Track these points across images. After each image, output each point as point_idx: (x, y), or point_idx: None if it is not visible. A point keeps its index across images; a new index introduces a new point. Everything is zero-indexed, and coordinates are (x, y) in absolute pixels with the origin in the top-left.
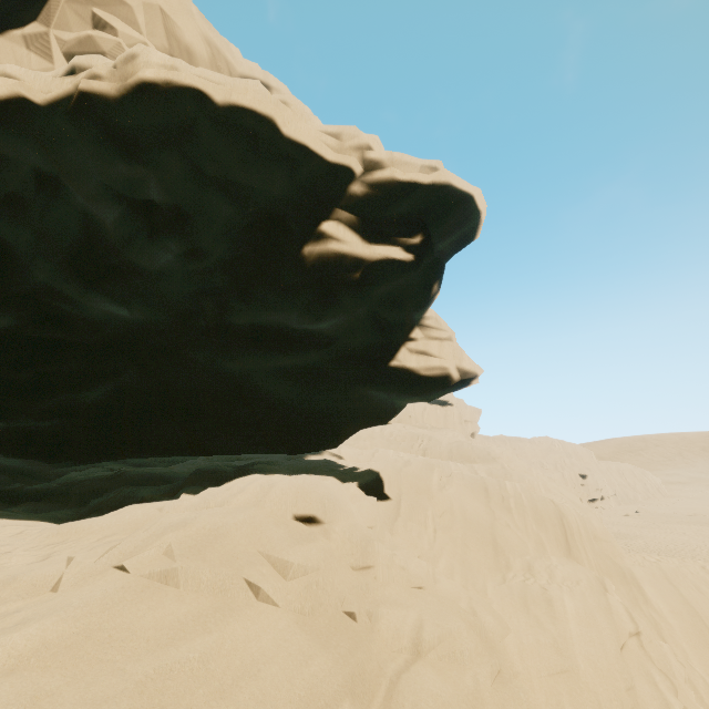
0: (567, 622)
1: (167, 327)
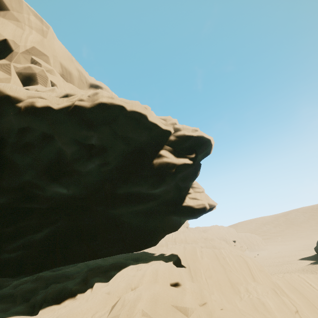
0: (274, 312)
1: (85, 196)
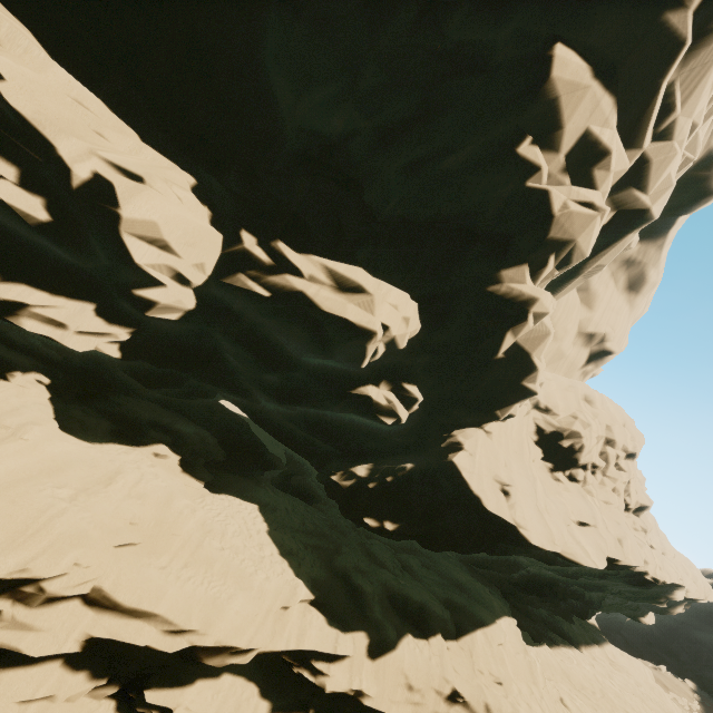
0: None
1: None
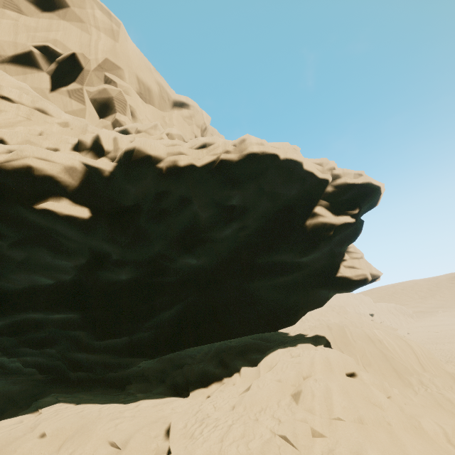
0: None
1: (216, 267)
